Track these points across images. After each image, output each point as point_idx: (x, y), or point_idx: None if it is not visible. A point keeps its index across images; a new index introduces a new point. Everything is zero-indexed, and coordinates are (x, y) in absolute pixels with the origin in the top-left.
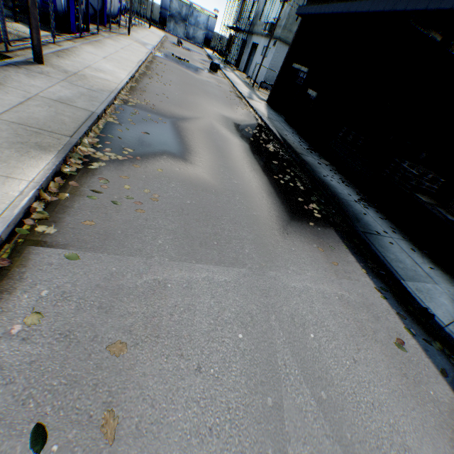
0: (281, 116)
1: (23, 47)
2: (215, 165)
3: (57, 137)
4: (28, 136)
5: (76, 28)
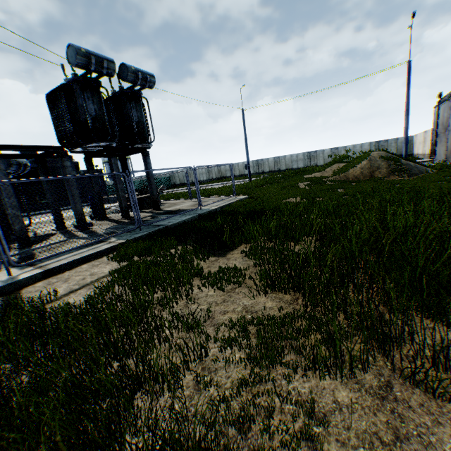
0: None
1: None
2: None
3: None
4: None
5: None
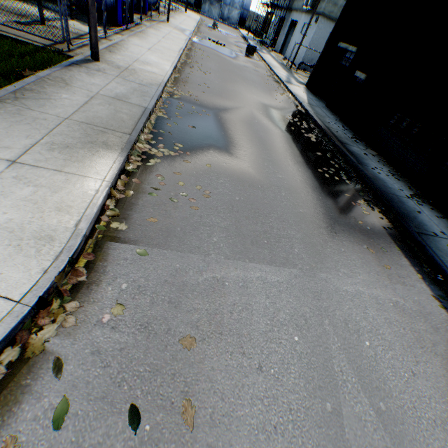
0: (322, 101)
1: (81, 45)
2: (259, 159)
3: (118, 136)
4: (95, 135)
5: (123, 20)
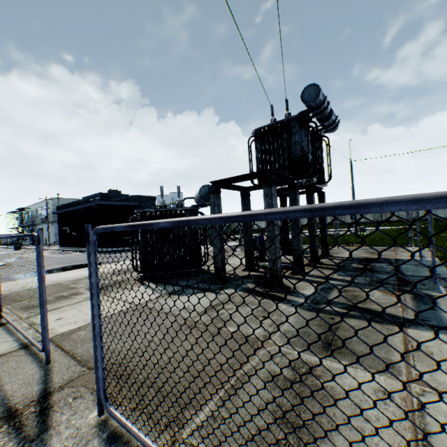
0: (70, 247)
1: None
2: None
3: None
4: None
5: None
